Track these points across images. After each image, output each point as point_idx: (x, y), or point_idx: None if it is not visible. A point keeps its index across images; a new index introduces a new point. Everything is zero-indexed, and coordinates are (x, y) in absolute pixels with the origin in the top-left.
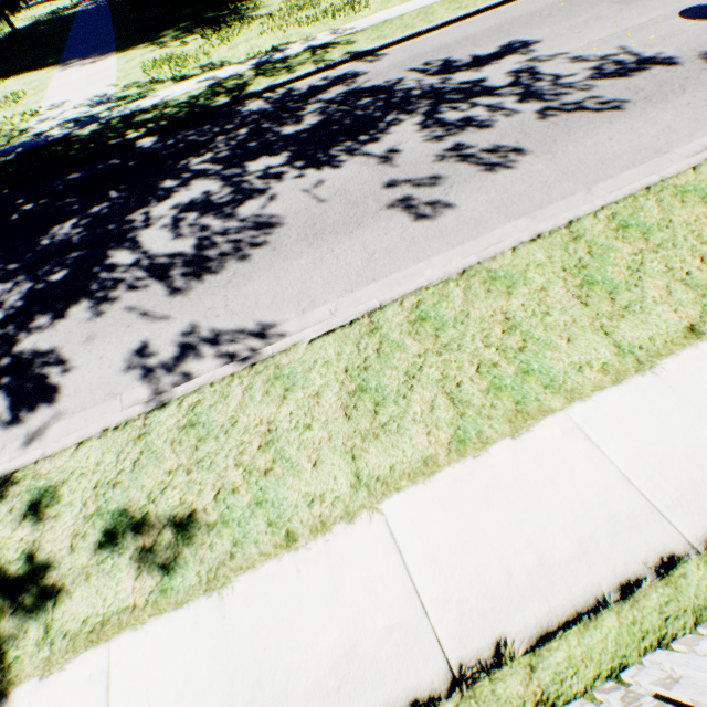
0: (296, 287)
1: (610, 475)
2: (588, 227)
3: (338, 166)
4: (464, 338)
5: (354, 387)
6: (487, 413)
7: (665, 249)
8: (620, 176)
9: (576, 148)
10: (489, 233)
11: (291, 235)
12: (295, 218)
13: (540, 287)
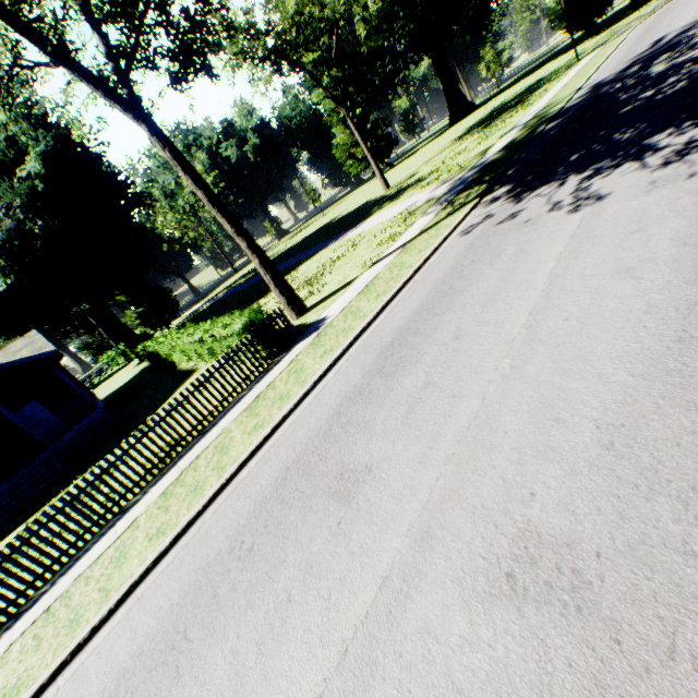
0: None
1: None
2: None
3: None
4: None
5: None
6: None
7: None
8: None
9: None
10: None
11: None
12: None
13: None
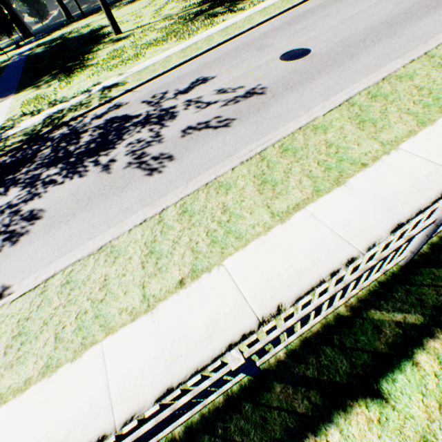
0: (27, 261)
1: (102, 383)
2: (169, 212)
3: (82, 173)
4: (81, 294)
5: (17, 332)
6: (68, 346)
7: (195, 226)
8: (205, 173)
9: (194, 155)
10: (130, 217)
11: (40, 224)
12: (47, 212)
13: (130, 256)
